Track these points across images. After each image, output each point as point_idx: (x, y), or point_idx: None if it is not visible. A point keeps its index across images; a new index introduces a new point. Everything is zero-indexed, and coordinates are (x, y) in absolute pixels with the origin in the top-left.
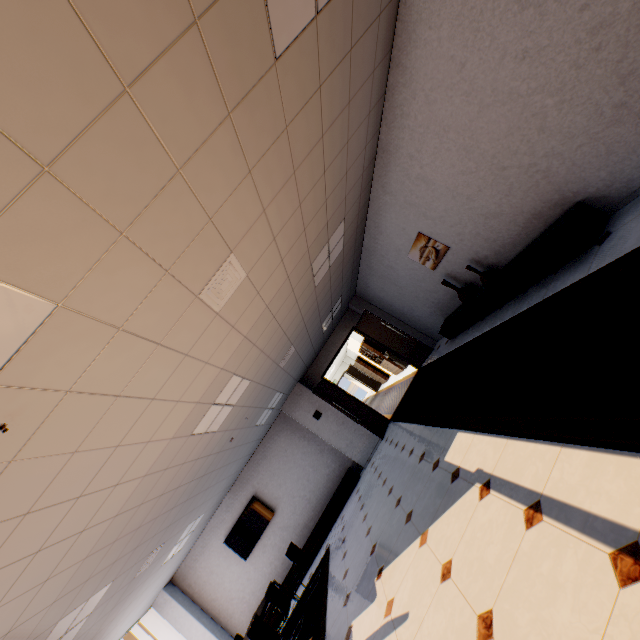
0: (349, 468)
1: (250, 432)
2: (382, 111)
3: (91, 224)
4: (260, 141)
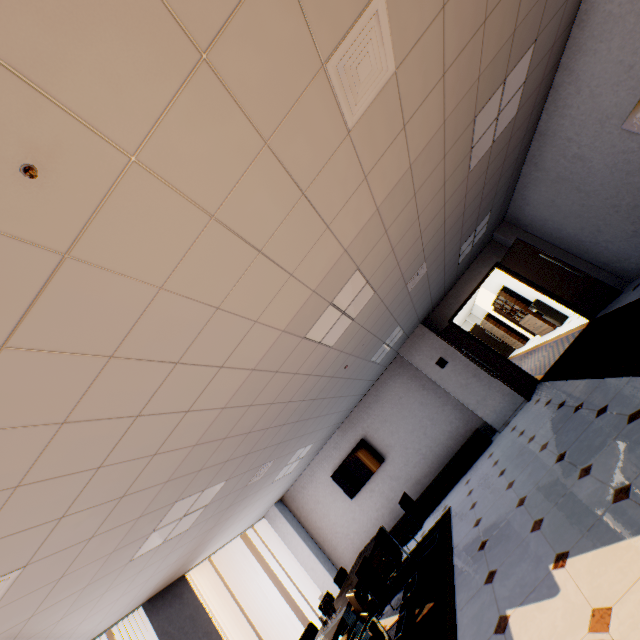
0: (477, 429)
1: (364, 367)
2: None
3: None
4: None
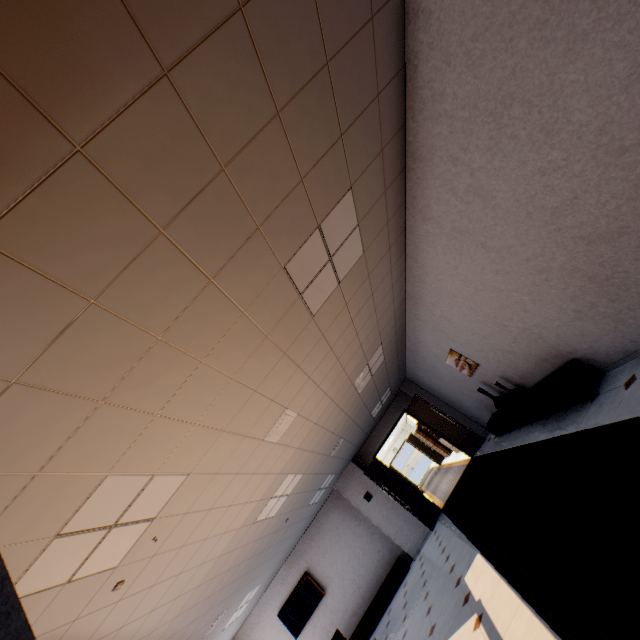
0: (398, 556)
1: (304, 510)
2: (405, 276)
3: (210, 434)
4: (305, 351)
